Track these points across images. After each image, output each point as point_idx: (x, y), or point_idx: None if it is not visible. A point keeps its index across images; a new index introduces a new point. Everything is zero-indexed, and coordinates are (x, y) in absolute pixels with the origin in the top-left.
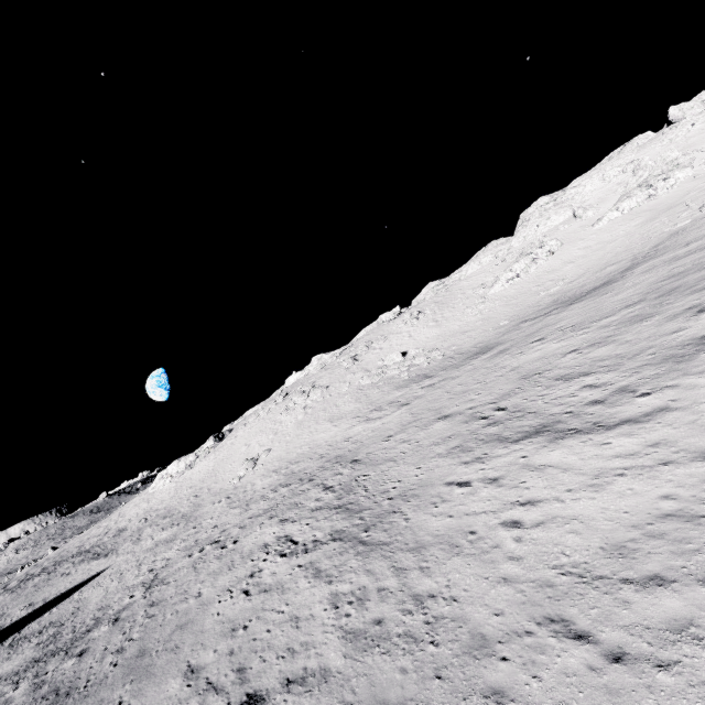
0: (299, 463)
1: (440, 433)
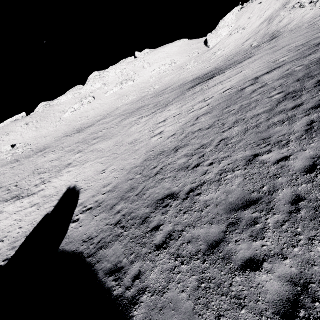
0: None
1: None
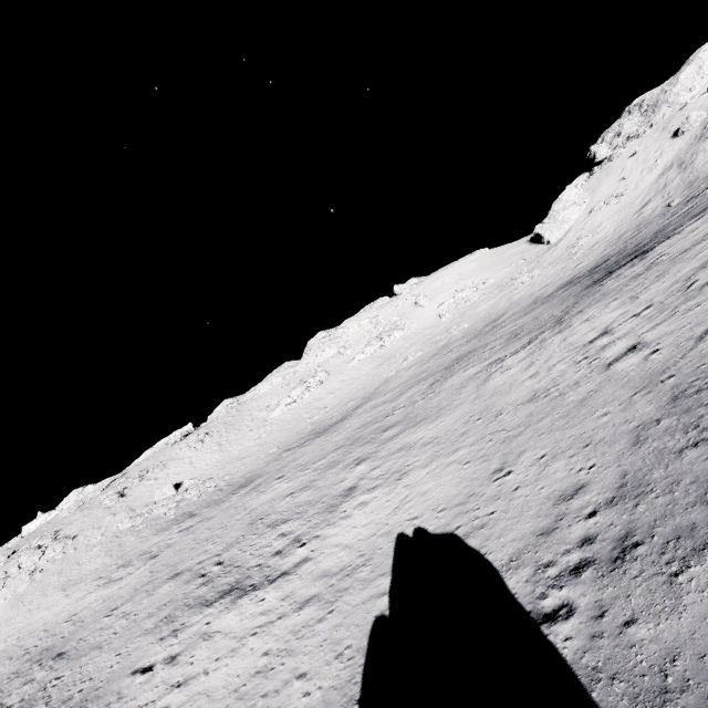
0: None
1: (160, 599)
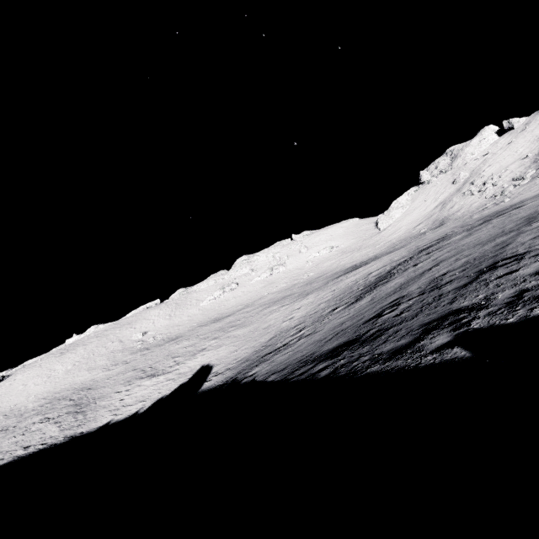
0: (61, 393)
1: (127, 376)
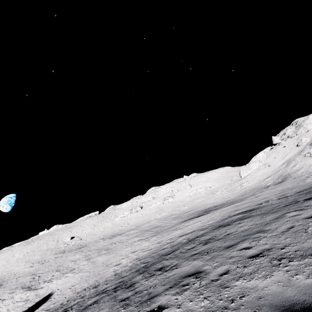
0: None
1: (23, 280)
